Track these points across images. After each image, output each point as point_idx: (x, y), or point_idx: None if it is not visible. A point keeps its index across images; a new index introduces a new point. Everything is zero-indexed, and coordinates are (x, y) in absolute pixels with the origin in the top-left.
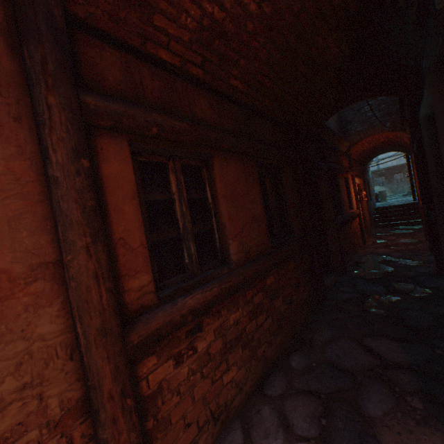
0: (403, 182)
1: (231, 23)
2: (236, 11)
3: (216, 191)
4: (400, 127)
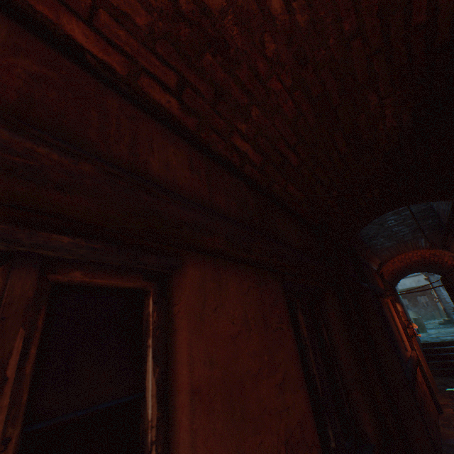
0: (430, 305)
1: (236, 26)
2: (247, 3)
3: (177, 371)
4: (440, 243)
